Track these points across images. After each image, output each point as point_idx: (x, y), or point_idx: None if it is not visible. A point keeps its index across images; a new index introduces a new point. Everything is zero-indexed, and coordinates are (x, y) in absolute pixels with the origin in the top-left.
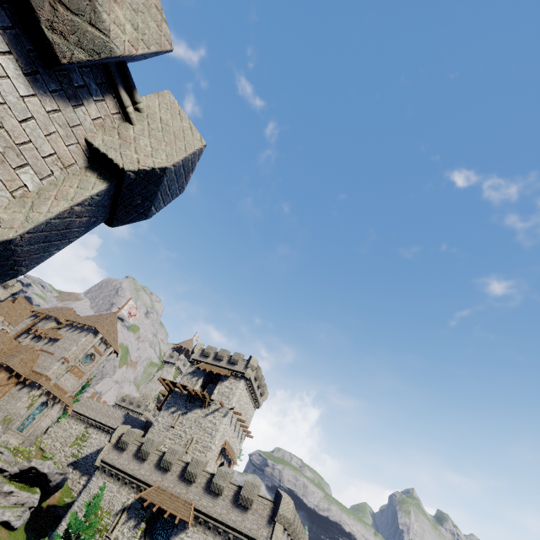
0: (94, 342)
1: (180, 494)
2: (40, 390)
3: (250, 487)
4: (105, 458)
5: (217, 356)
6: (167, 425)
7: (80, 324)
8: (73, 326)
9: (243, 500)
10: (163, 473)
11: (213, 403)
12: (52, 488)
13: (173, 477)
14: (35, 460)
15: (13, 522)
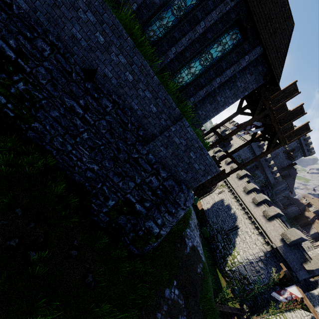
0: None
1: None
2: None
3: None
4: None
5: None
6: None
7: None
8: None
9: None
10: None
11: None
12: None
13: None
14: None
15: None
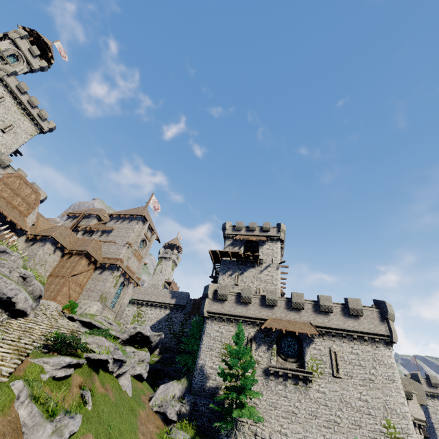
0: (145, 228)
1: (295, 319)
2: (119, 271)
3: (354, 301)
4: (210, 310)
5: (249, 228)
6: (230, 285)
7: (127, 215)
8: (119, 218)
9: (353, 311)
10: (270, 309)
11: (263, 262)
12: (153, 347)
13: (281, 309)
14: (139, 326)
15: (143, 374)
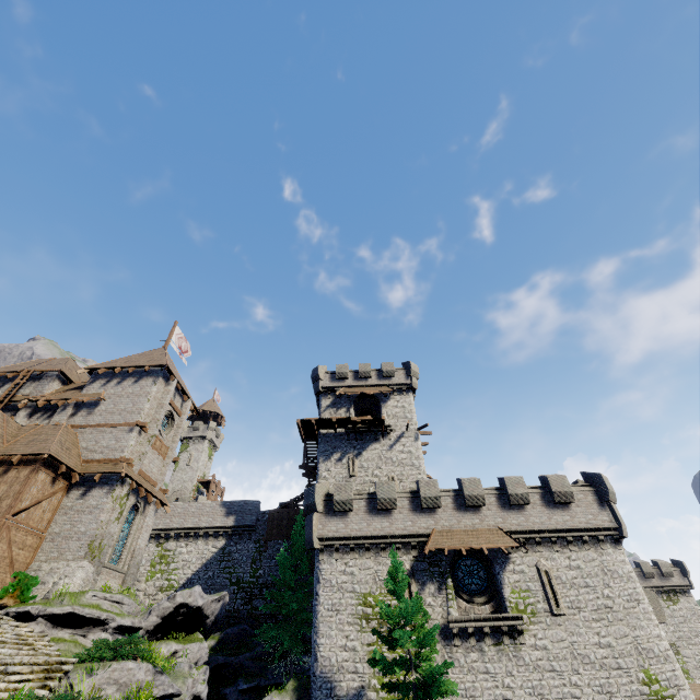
0: (171, 391)
1: (475, 525)
2: (125, 485)
3: (558, 480)
4: (325, 534)
5: (360, 374)
6: (342, 477)
7: (130, 368)
8: (112, 375)
9: (560, 497)
10: (431, 515)
11: (392, 430)
12: (209, 627)
13: (448, 512)
14: (180, 592)
15: (202, 693)
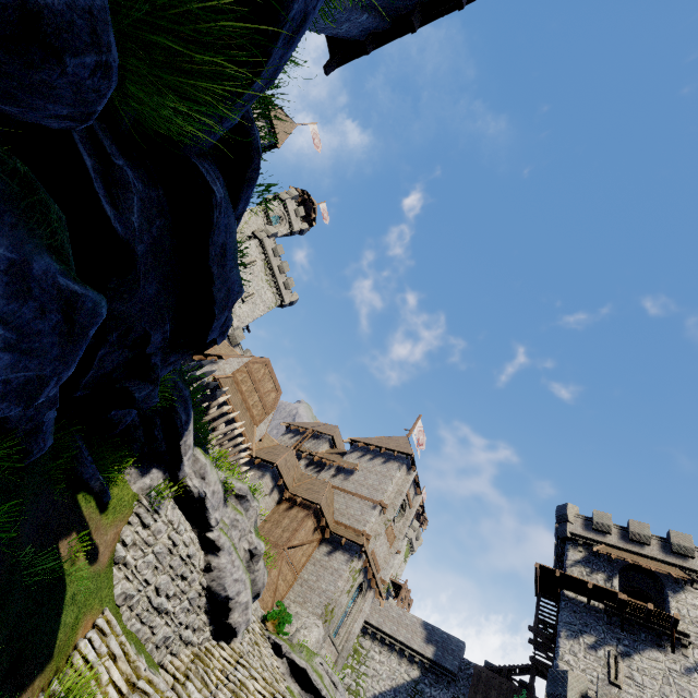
0: (410, 481)
1: None
2: (360, 559)
3: None
4: None
5: (630, 534)
6: (597, 677)
7: (382, 448)
8: (366, 450)
9: None
10: None
11: (689, 643)
12: None
13: None
14: None
15: None
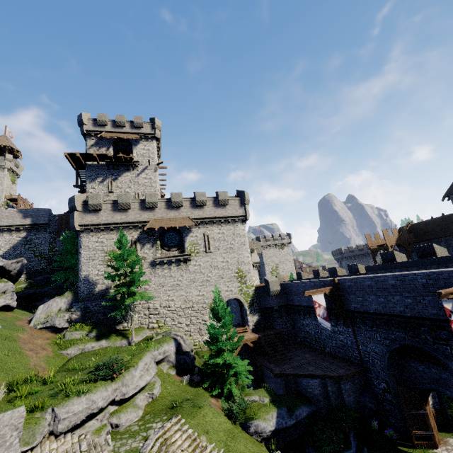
0: None
1: (175, 216)
2: None
3: (223, 194)
4: (83, 223)
5: (116, 123)
6: (104, 193)
7: None
8: None
9: (222, 202)
10: (151, 211)
11: (139, 164)
12: (14, 276)
13: (162, 210)
14: None
15: (11, 304)
